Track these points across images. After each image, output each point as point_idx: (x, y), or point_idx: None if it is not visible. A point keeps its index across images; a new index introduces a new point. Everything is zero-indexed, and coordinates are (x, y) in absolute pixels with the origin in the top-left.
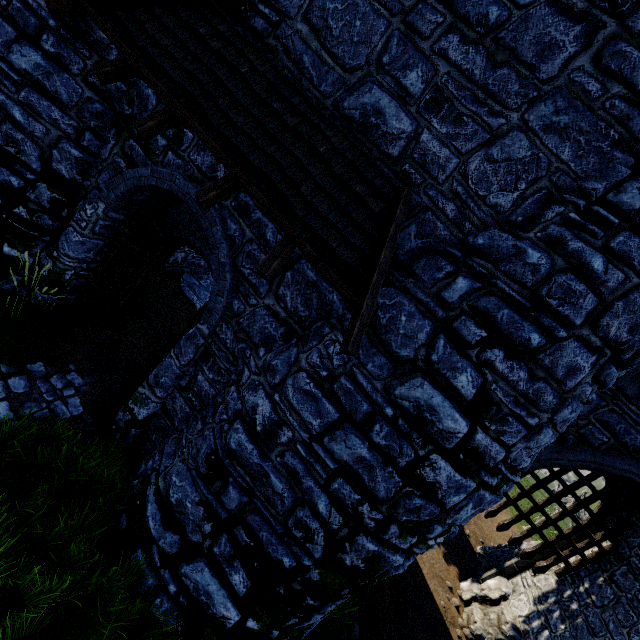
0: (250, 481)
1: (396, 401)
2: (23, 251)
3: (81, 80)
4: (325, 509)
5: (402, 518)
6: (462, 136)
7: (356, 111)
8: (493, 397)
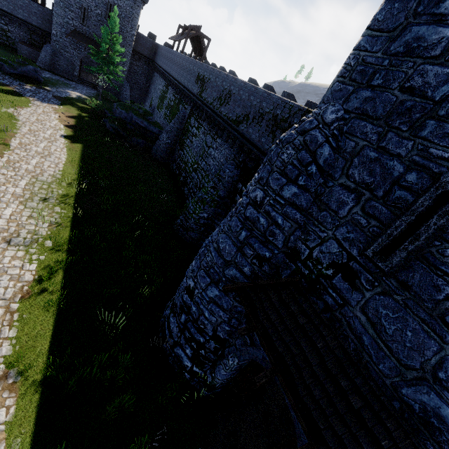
0: None
1: None
2: (200, 368)
3: (233, 298)
4: None
5: None
6: None
7: (415, 403)
8: None
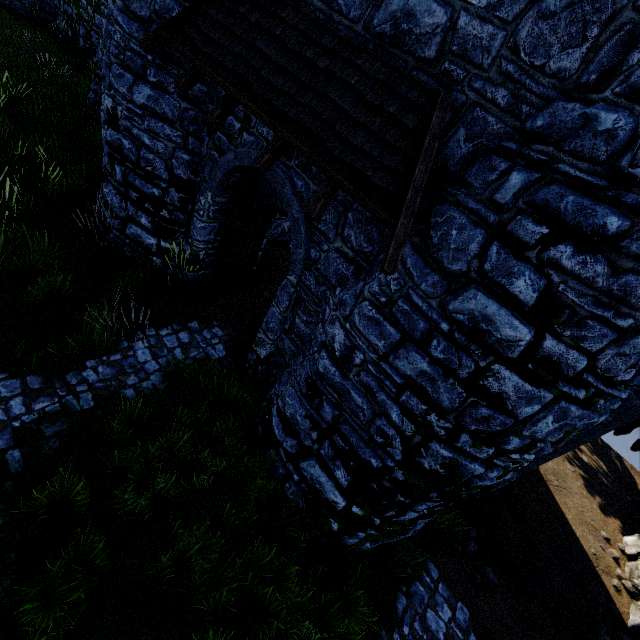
0: (338, 398)
1: (451, 316)
2: (172, 243)
3: (177, 96)
4: (397, 418)
5: (471, 427)
6: (506, 0)
7: (386, 24)
8: (563, 300)
